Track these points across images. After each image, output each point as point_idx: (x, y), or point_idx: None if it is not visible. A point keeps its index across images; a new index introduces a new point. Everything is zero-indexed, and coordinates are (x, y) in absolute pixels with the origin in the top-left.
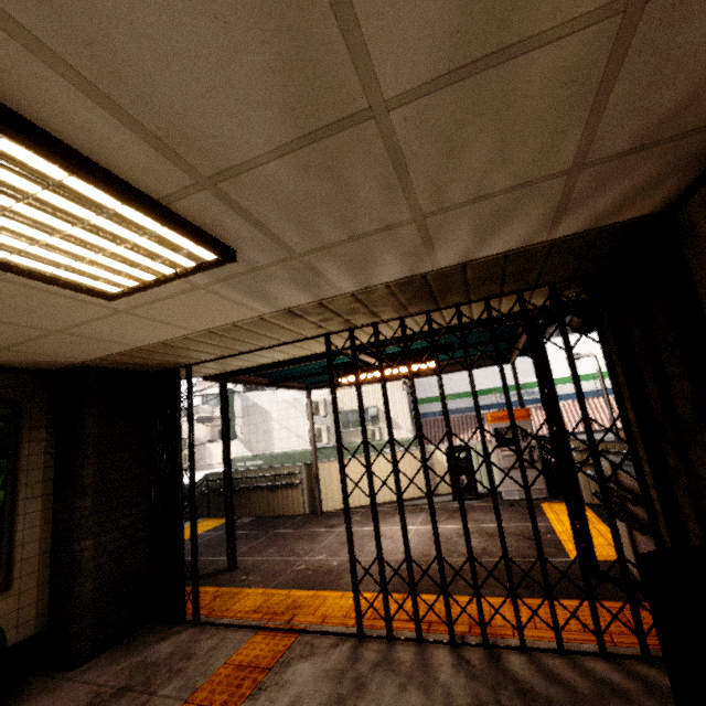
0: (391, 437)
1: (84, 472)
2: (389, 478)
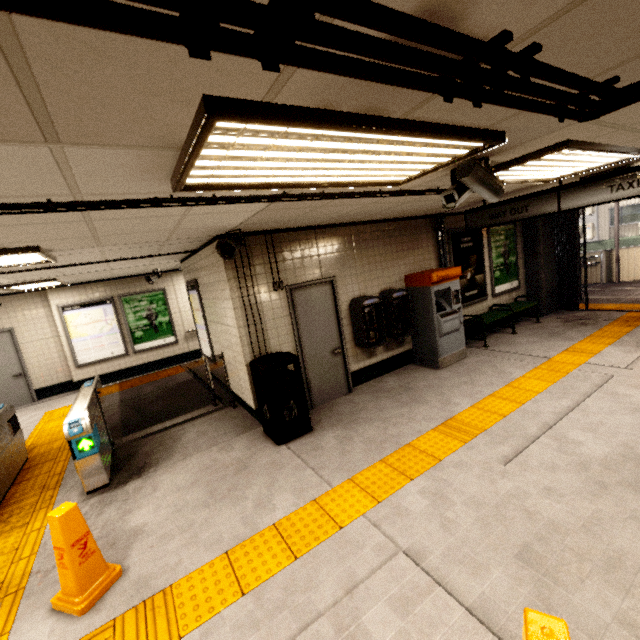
0: None
1: (540, 249)
2: None
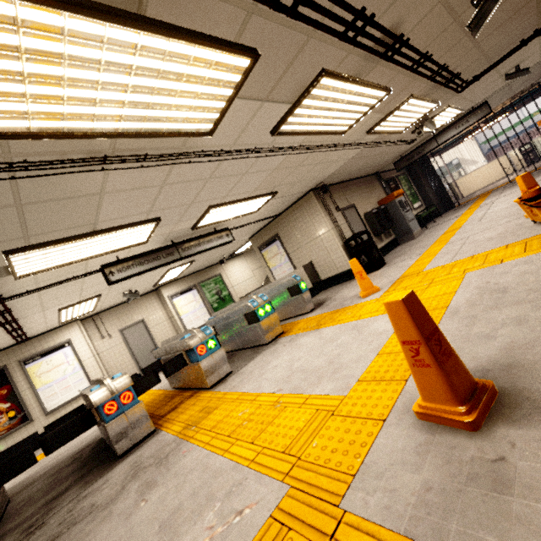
0: (506, 137)
1: (423, 183)
2: (490, 174)
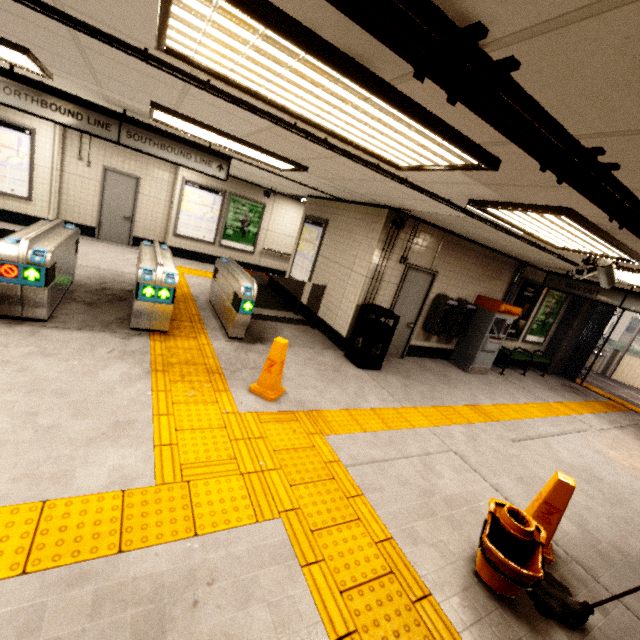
0: None
1: (575, 323)
2: None
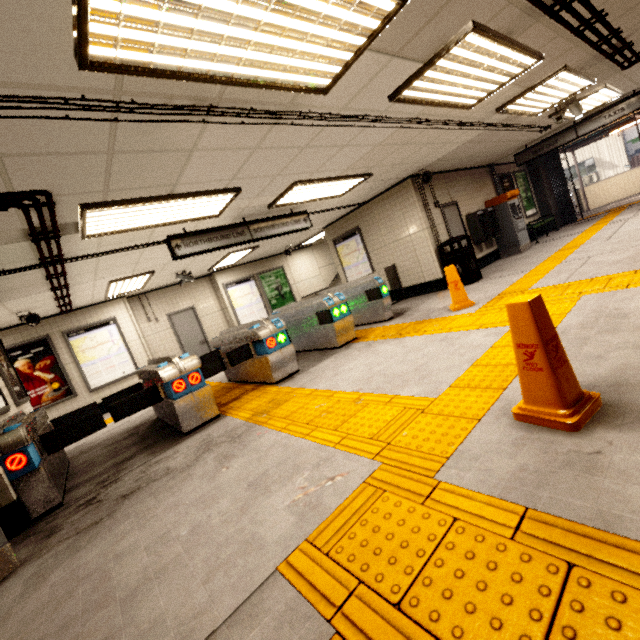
0: None
1: (544, 185)
2: (630, 184)
